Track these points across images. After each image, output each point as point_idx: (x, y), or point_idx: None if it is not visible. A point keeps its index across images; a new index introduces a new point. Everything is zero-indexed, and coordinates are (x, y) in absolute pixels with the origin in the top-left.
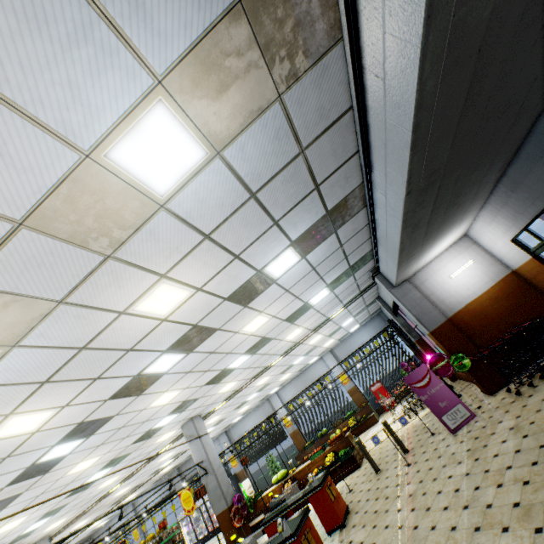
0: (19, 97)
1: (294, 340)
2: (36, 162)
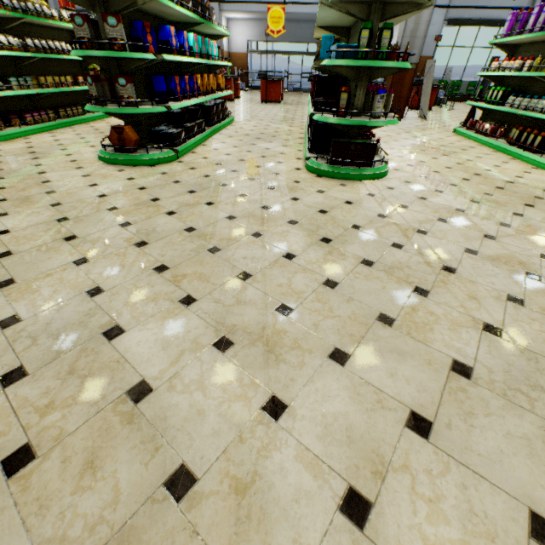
0: None
1: None
2: None
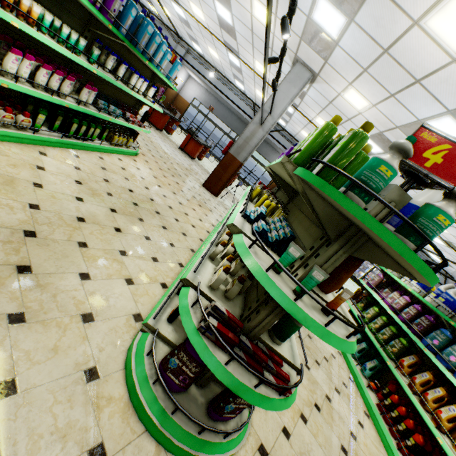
0: (293, 130)
1: None
2: (290, 126)
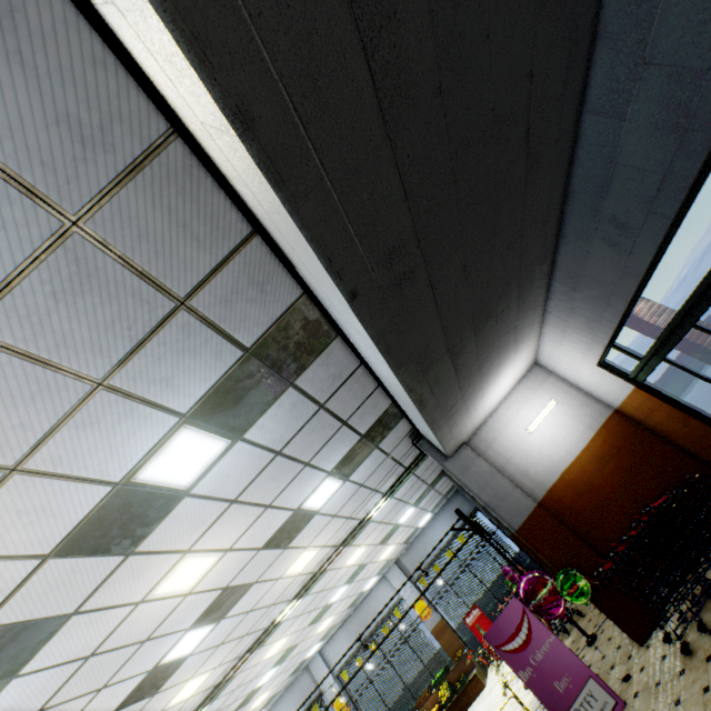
0: None
1: (309, 570)
2: None
